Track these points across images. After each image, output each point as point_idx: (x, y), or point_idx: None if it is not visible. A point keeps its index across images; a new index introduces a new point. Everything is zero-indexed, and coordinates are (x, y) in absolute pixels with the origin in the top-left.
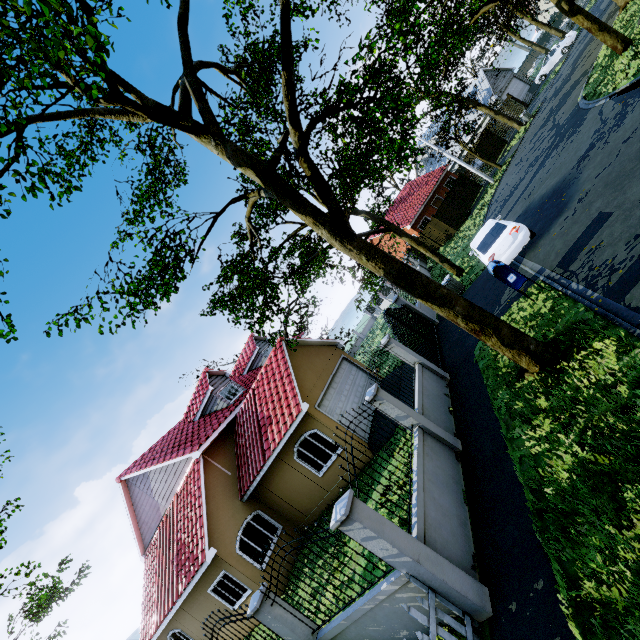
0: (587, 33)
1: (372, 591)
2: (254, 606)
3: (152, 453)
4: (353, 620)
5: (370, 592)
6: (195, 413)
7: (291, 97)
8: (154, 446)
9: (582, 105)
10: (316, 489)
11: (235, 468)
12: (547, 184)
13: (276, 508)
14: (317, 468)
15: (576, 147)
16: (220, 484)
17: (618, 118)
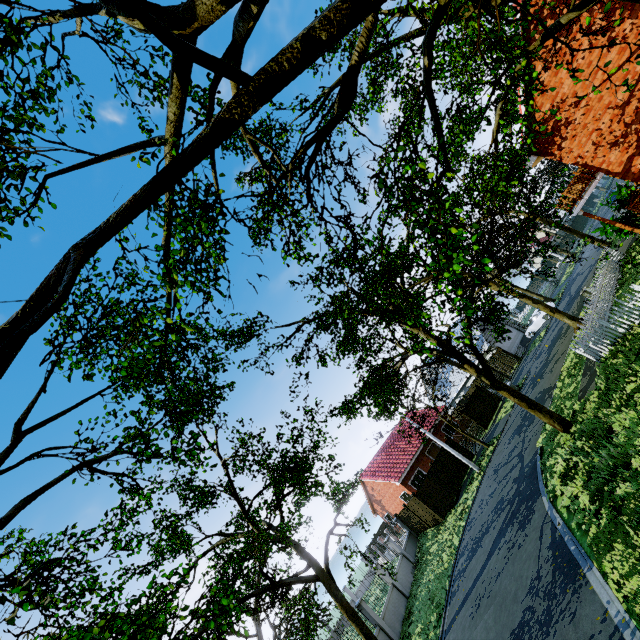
0: None
1: None
2: None
3: None
4: None
5: None
6: None
7: None
8: None
9: (538, 464)
10: None
11: None
12: (488, 623)
13: None
14: None
15: (517, 580)
16: None
17: (545, 609)
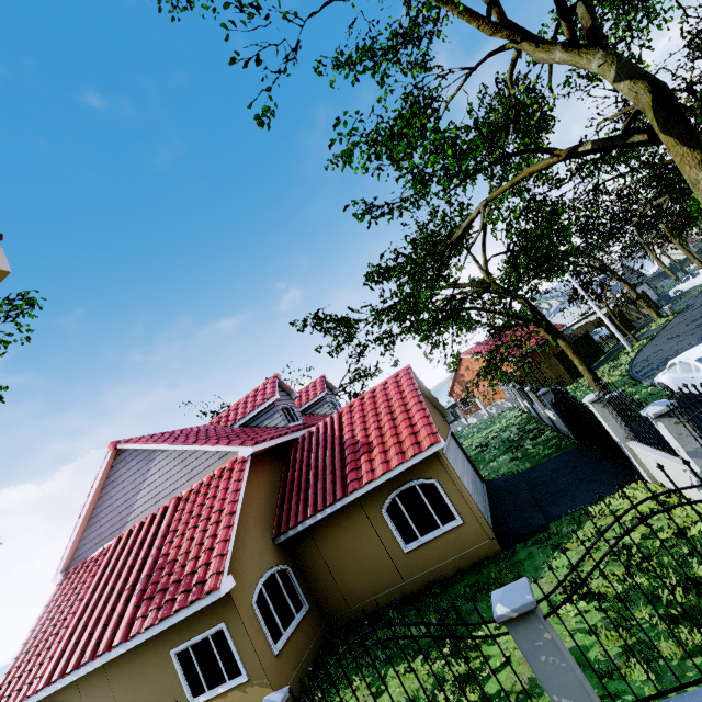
0: None
1: None
2: (530, 599)
3: (171, 434)
4: None
5: None
6: (239, 418)
7: None
8: (169, 432)
9: None
10: (387, 569)
11: (276, 497)
12: None
13: (309, 576)
14: (406, 538)
15: None
16: (257, 504)
17: None
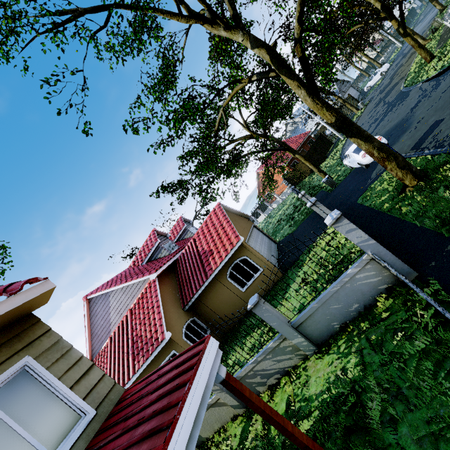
0: (397, 64)
1: (338, 279)
2: (255, 300)
3: (112, 281)
4: (322, 302)
5: (337, 280)
6: (143, 259)
7: (303, 5)
8: (110, 280)
9: (405, 90)
10: (238, 301)
11: (177, 290)
12: (389, 125)
13: (206, 318)
14: (241, 285)
15: (407, 105)
16: (169, 297)
17: (435, 86)
